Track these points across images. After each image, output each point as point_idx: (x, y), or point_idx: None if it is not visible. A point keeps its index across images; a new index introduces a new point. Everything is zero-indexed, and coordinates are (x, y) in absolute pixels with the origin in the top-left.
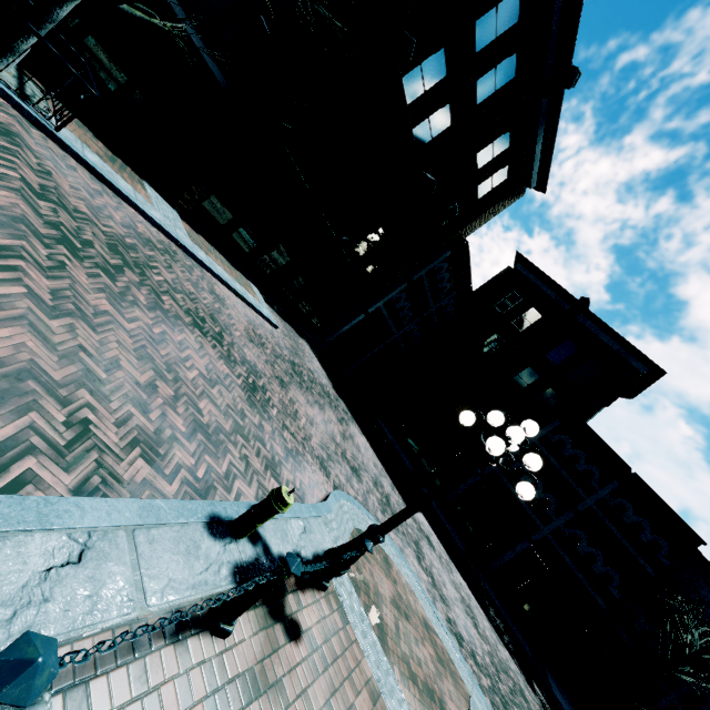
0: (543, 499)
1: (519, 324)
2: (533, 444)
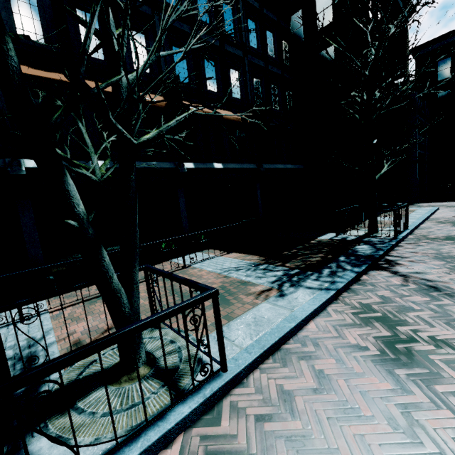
0: None
1: None
2: None
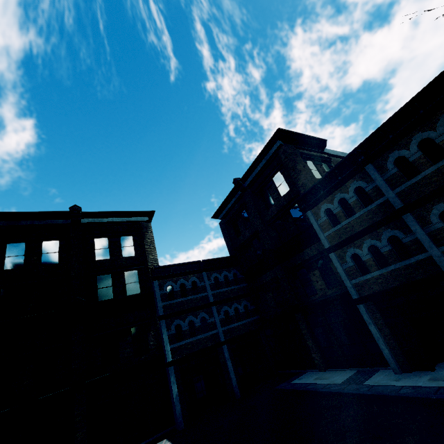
0: (390, 242)
1: (248, 224)
2: (328, 238)
